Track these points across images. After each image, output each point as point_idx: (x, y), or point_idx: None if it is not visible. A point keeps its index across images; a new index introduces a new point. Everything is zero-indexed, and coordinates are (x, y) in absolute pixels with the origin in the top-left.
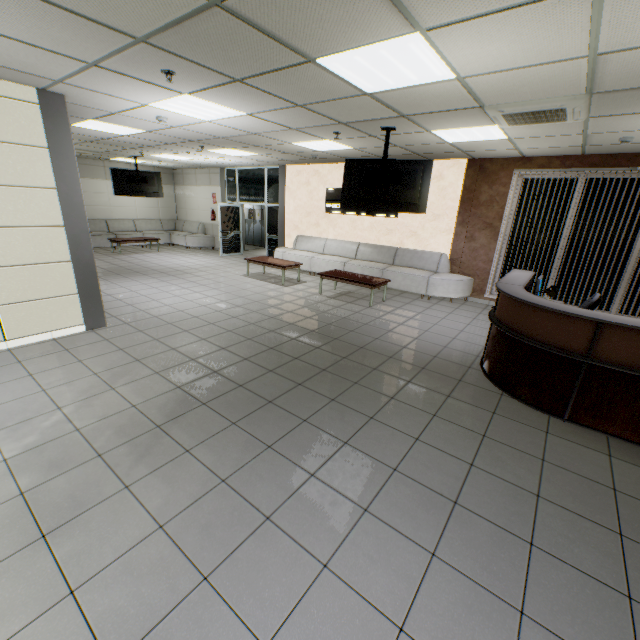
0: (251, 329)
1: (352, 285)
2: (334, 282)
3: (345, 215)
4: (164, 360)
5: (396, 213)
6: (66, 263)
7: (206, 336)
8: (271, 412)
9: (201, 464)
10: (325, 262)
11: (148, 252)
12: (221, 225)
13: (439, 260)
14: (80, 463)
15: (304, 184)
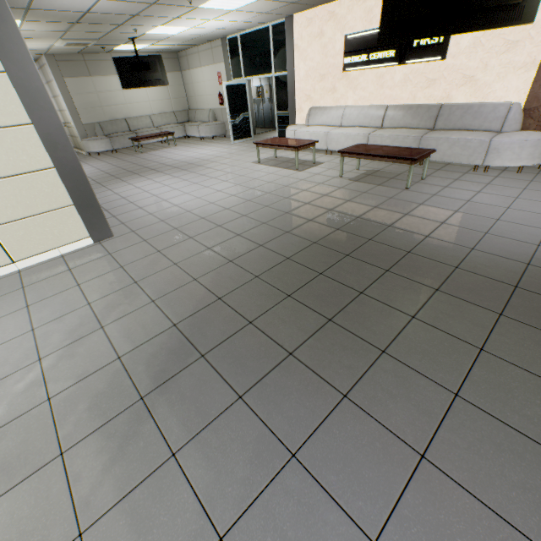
0: (263, 231)
1: (377, 161)
2: (357, 160)
3: (369, 70)
4: (163, 281)
5: (444, 52)
6: (49, 170)
7: (212, 244)
8: (292, 375)
9: (189, 490)
10: (344, 136)
11: (166, 147)
12: (228, 108)
13: (506, 113)
14: (34, 469)
15: (316, 37)
